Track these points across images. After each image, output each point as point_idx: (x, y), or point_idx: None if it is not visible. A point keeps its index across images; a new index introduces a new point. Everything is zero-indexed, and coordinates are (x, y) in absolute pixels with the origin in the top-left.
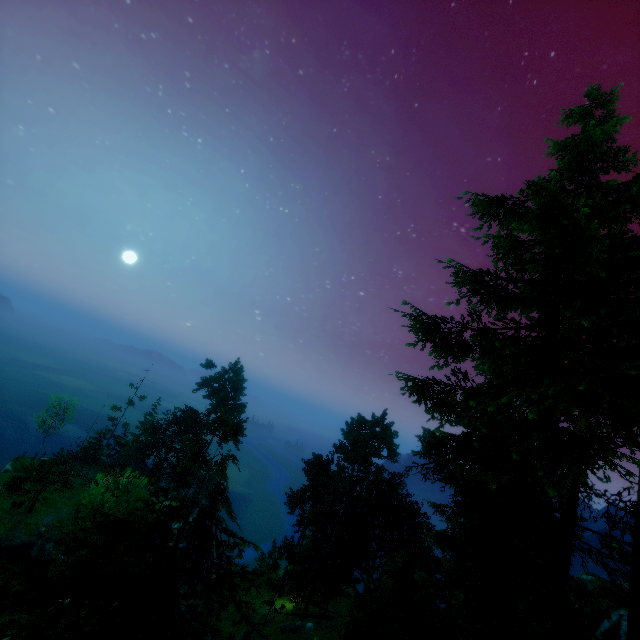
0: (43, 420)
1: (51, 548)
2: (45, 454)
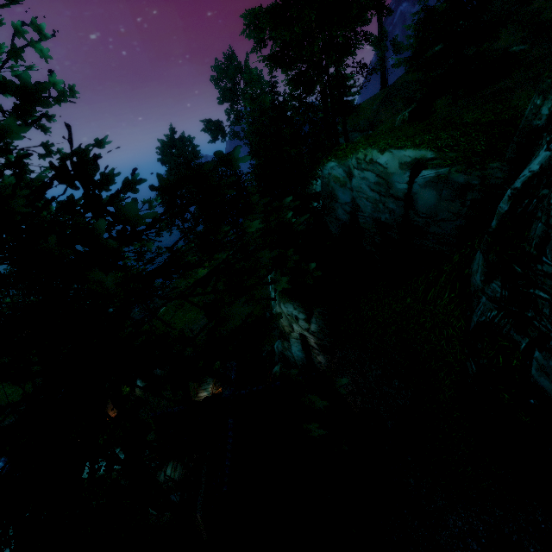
0: None
1: None
2: None
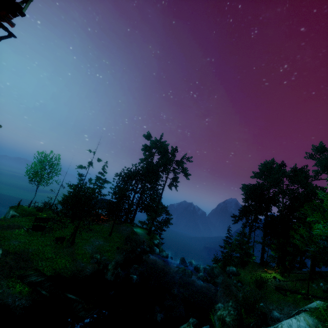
0: (36, 172)
1: (120, 271)
2: (36, 202)
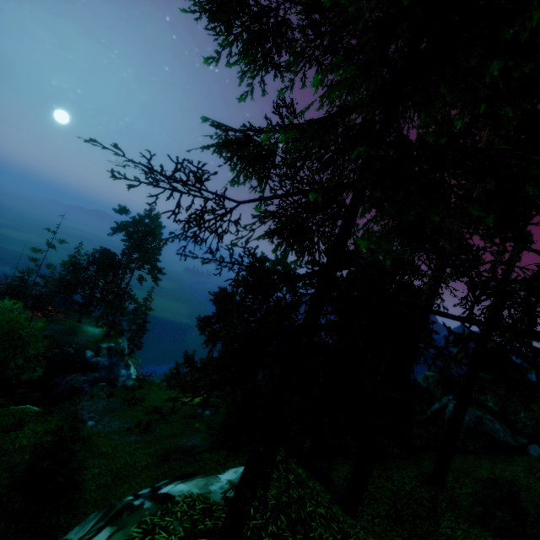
0: None
1: None
2: None
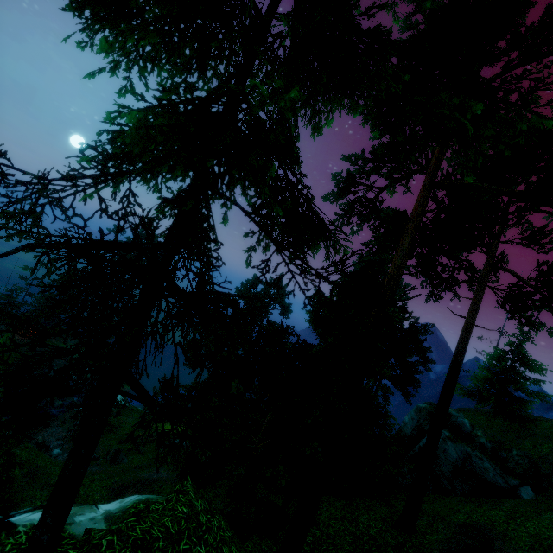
0: None
1: None
2: None
